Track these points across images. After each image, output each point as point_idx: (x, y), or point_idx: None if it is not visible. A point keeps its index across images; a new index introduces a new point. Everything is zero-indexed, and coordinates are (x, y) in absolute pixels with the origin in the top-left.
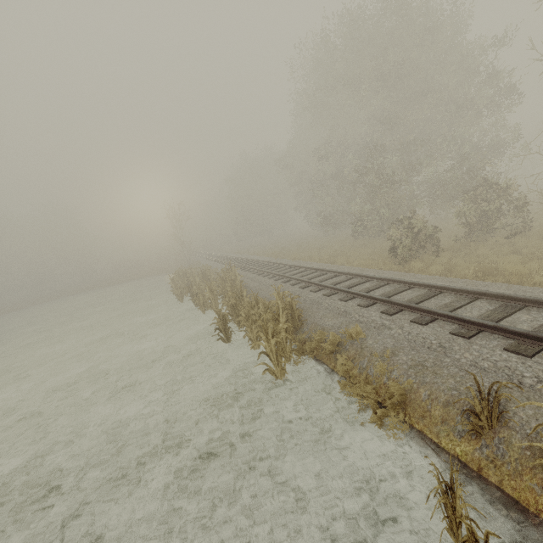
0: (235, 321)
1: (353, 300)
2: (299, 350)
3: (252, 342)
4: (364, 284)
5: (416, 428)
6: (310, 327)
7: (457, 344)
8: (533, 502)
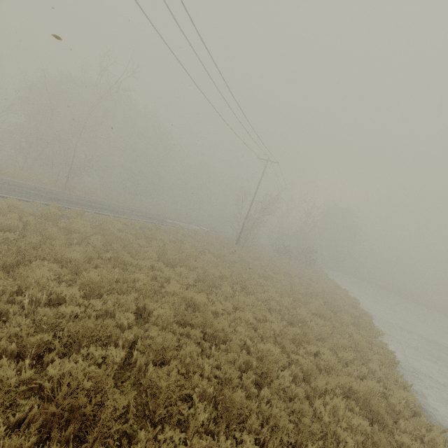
0: None
1: None
2: None
3: None
4: None
5: None
6: None
7: None
8: None
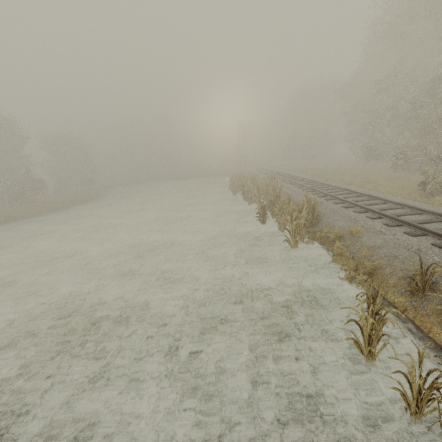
0: (270, 212)
1: (364, 213)
2: (311, 237)
3: (280, 225)
4: (380, 205)
5: (374, 287)
6: (324, 225)
7: (432, 250)
8: (429, 328)
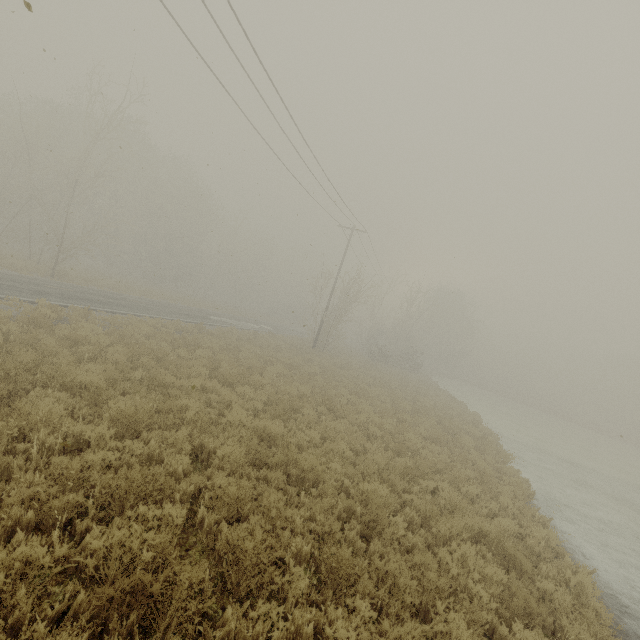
0: None
1: None
2: None
3: None
4: None
5: None
6: None
7: None
8: None
